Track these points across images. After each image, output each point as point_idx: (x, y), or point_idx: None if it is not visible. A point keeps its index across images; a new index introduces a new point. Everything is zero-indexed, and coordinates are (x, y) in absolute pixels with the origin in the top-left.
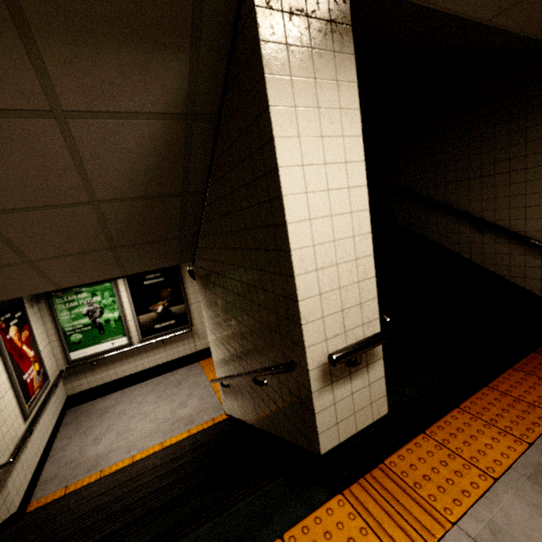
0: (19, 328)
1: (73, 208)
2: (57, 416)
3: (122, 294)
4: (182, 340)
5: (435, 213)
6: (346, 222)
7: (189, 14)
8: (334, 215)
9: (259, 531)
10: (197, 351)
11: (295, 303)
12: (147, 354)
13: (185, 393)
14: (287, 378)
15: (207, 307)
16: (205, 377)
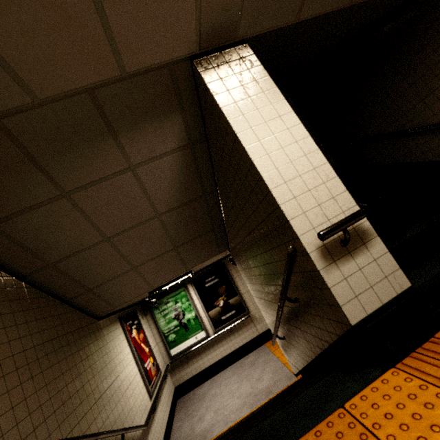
0: (137, 331)
1: (148, 223)
2: (170, 401)
3: (193, 297)
4: (245, 326)
5: (410, 139)
6: (295, 148)
7: (174, 94)
8: (284, 147)
9: (322, 407)
10: (260, 334)
11: (278, 209)
12: (222, 343)
13: (259, 370)
14: (303, 276)
15: (247, 277)
16: (272, 354)
